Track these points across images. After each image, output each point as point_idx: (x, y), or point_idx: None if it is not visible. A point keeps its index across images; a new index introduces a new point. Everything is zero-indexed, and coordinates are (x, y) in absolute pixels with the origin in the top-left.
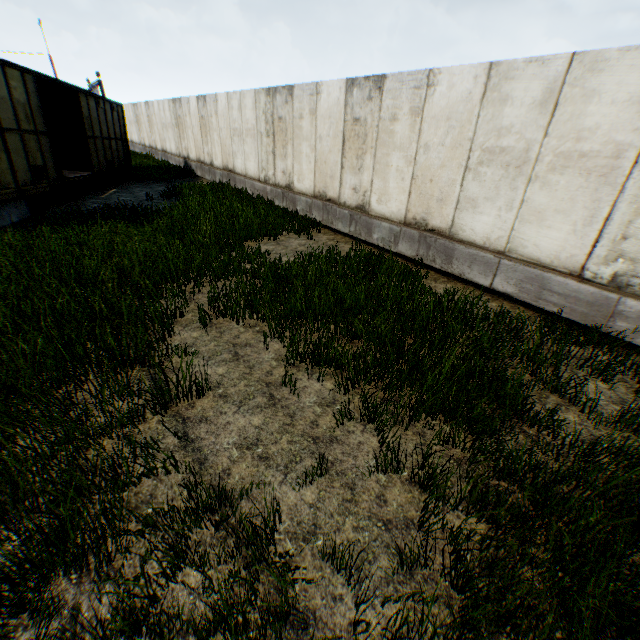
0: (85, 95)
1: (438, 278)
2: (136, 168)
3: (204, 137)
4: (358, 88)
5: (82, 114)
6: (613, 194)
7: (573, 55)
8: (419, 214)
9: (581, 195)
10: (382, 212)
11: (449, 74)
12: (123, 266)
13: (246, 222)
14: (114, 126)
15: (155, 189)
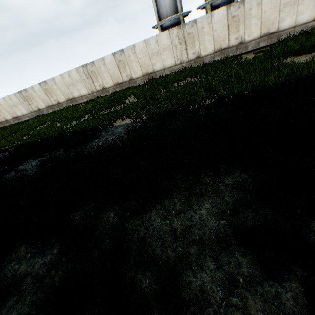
0: None
1: None
2: None
3: None
4: None
5: None
6: (23, 105)
7: (8, 95)
8: (14, 116)
9: (22, 106)
10: (10, 119)
11: (0, 100)
12: None
13: None
14: None
15: None
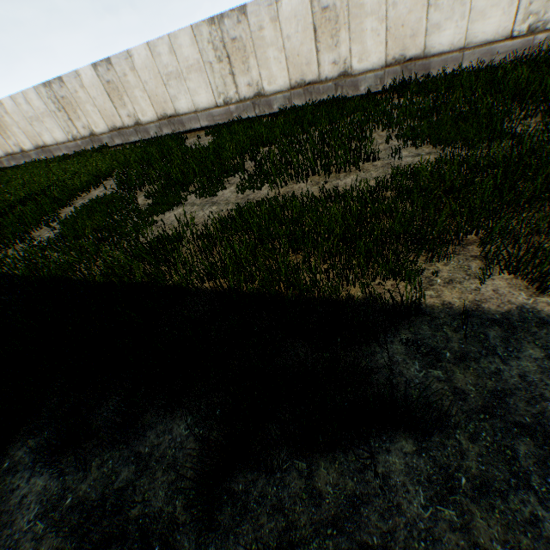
0: None
1: None
2: None
3: None
4: None
5: None
6: (55, 120)
7: (22, 92)
8: (36, 144)
9: (53, 122)
10: (29, 149)
11: (5, 100)
12: None
13: None
14: None
15: None
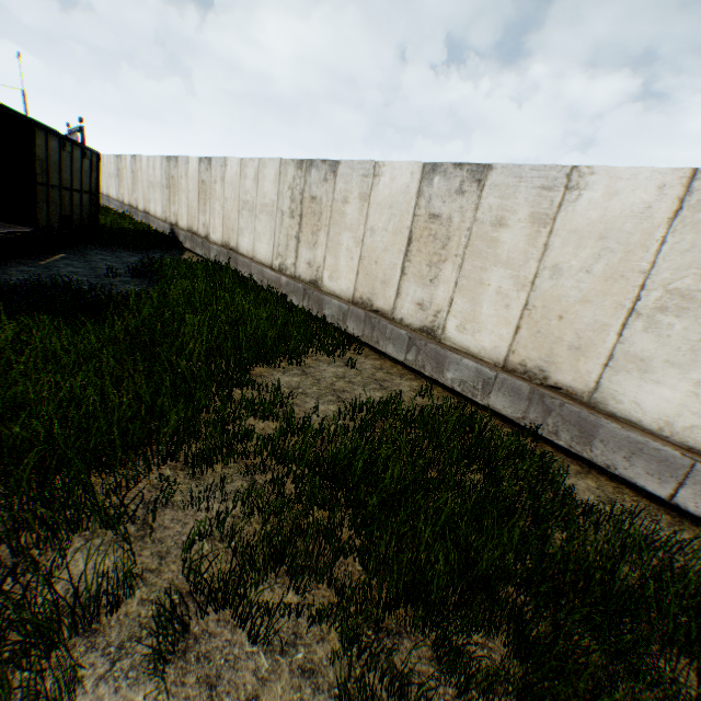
0: (45, 132)
1: (565, 463)
2: (104, 228)
3: (202, 204)
4: (442, 176)
5: (35, 154)
6: None
7: None
8: (532, 360)
9: None
10: (465, 344)
11: (609, 176)
12: (1, 448)
13: (257, 334)
14: (82, 175)
15: (124, 259)
